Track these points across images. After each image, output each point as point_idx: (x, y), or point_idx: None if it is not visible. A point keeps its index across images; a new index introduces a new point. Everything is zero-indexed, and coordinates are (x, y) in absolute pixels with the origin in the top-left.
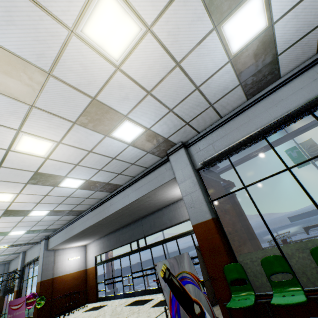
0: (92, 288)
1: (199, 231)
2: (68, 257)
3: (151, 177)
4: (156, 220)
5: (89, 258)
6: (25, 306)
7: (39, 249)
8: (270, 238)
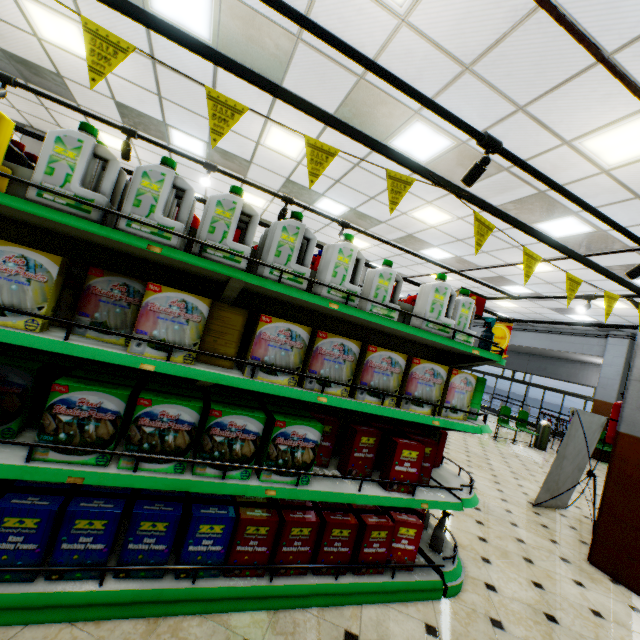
0: None
1: (598, 405)
2: None
3: (576, 340)
4: (549, 366)
5: None
6: None
7: None
8: None
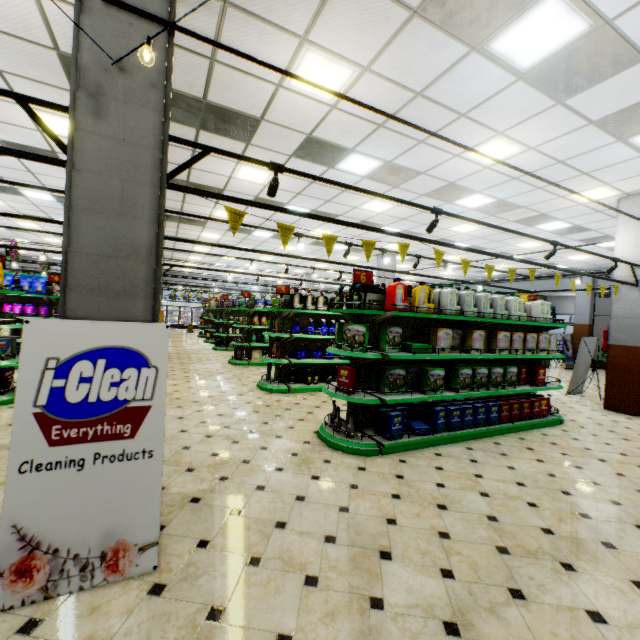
0: None
1: (576, 328)
2: None
3: (553, 282)
4: None
5: None
6: None
7: None
8: None
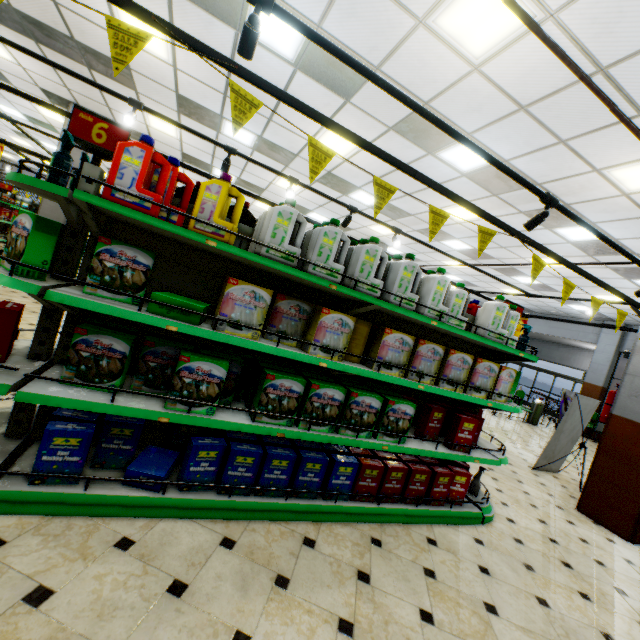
0: None
1: (586, 387)
2: None
3: (572, 327)
4: (544, 350)
5: None
6: None
7: None
8: None
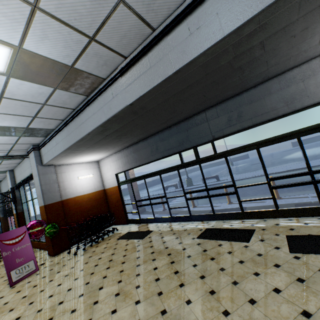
0: (117, 210)
1: None
2: (77, 176)
3: None
4: (246, 108)
5: (106, 177)
6: (29, 238)
7: (30, 166)
8: (301, 157)
